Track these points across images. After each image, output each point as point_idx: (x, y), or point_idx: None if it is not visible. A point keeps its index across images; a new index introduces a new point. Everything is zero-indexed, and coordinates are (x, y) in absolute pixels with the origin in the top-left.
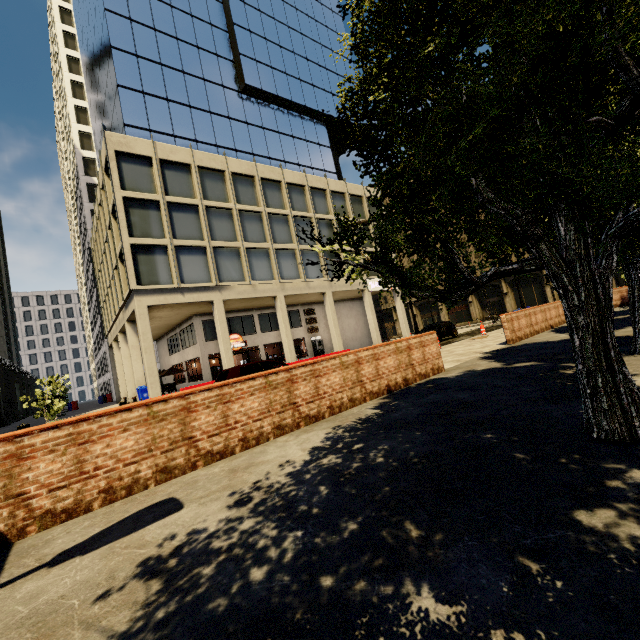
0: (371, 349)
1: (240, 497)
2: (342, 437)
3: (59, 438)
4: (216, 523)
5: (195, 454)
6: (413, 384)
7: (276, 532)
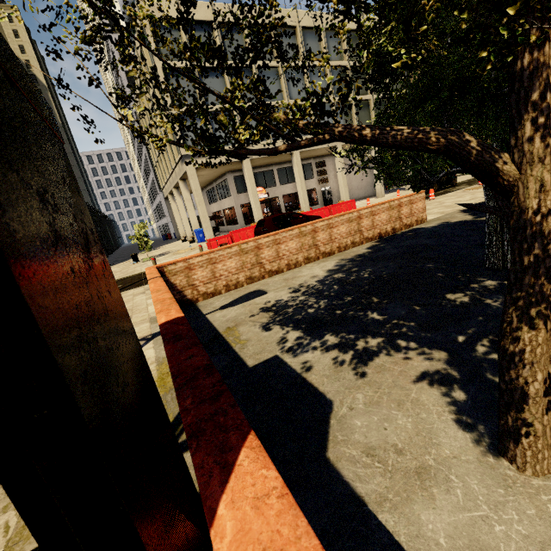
0: (370, 208)
1: (294, 289)
2: (346, 265)
3: (203, 261)
4: (287, 298)
5: (263, 271)
6: (399, 232)
7: (315, 300)
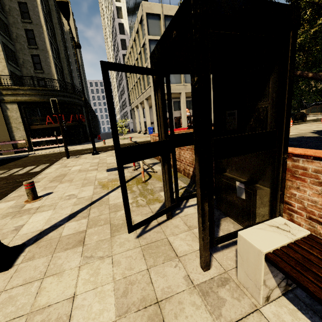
0: None
1: None
2: None
3: None
4: None
5: None
6: None
7: None
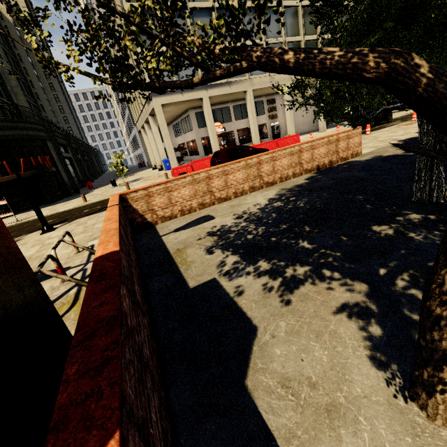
0: (310, 142)
1: (238, 216)
2: (285, 194)
3: (161, 189)
4: (230, 223)
5: (214, 198)
6: (335, 164)
7: (255, 227)
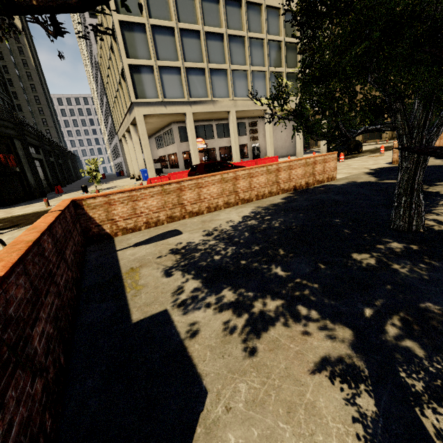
0: (288, 162)
1: (208, 232)
2: (260, 212)
3: (124, 197)
4: (198, 241)
5: (184, 212)
6: (311, 186)
7: (224, 246)
